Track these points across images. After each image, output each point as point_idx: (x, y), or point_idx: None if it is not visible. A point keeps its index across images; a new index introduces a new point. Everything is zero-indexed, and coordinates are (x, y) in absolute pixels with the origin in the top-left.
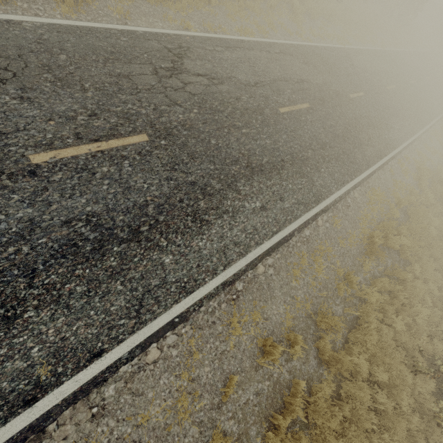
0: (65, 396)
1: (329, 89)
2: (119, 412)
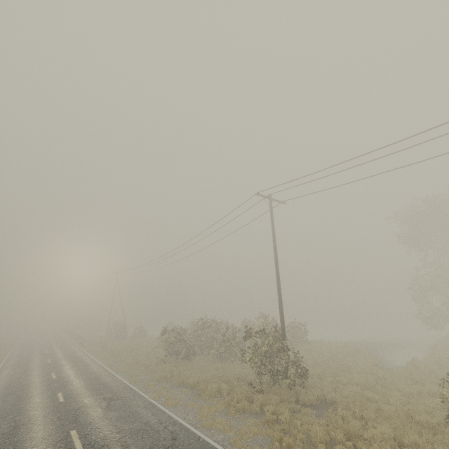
0: None
1: (68, 384)
2: None
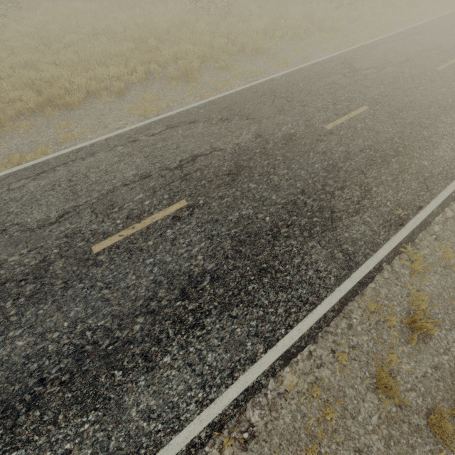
0: (416, 225)
1: None
2: (449, 239)
